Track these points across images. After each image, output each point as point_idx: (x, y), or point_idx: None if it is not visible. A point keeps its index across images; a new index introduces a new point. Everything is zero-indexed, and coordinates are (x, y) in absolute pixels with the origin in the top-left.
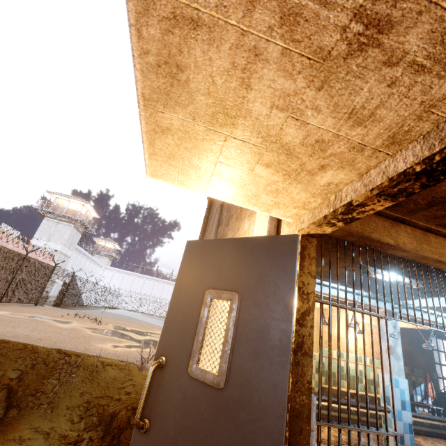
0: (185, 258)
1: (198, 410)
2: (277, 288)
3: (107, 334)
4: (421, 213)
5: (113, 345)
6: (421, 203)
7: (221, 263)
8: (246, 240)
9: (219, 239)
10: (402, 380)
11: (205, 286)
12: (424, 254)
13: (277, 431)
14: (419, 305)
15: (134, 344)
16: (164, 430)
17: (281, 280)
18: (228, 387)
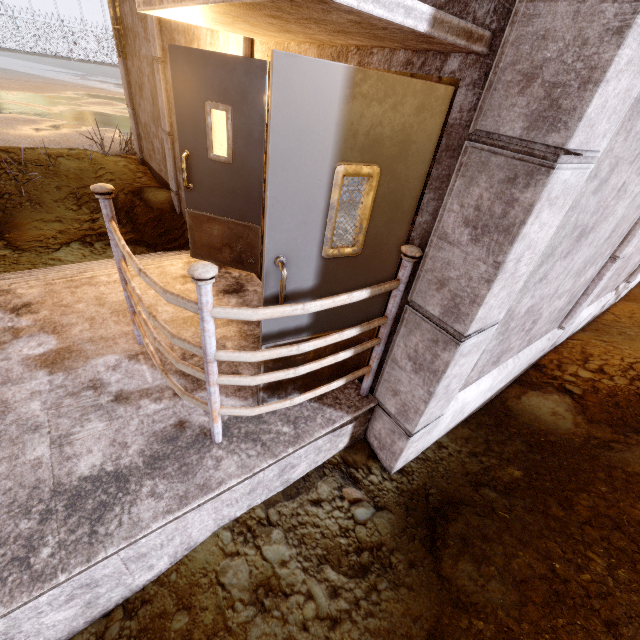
0: (174, 66)
1: (220, 175)
2: (255, 105)
3: None
4: None
5: (31, 129)
6: None
7: (211, 78)
8: (229, 58)
9: (203, 50)
10: None
11: (203, 98)
12: None
13: (260, 176)
14: None
15: (58, 123)
16: (203, 187)
17: (258, 99)
18: (235, 163)
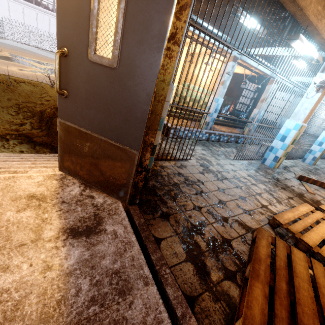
0: None
1: (100, 82)
2: None
3: (7, 60)
4: None
5: (18, 69)
6: None
7: None
8: None
9: None
10: (221, 99)
11: None
12: None
13: (150, 88)
14: (255, 53)
15: (38, 70)
16: (78, 95)
17: None
18: (119, 67)
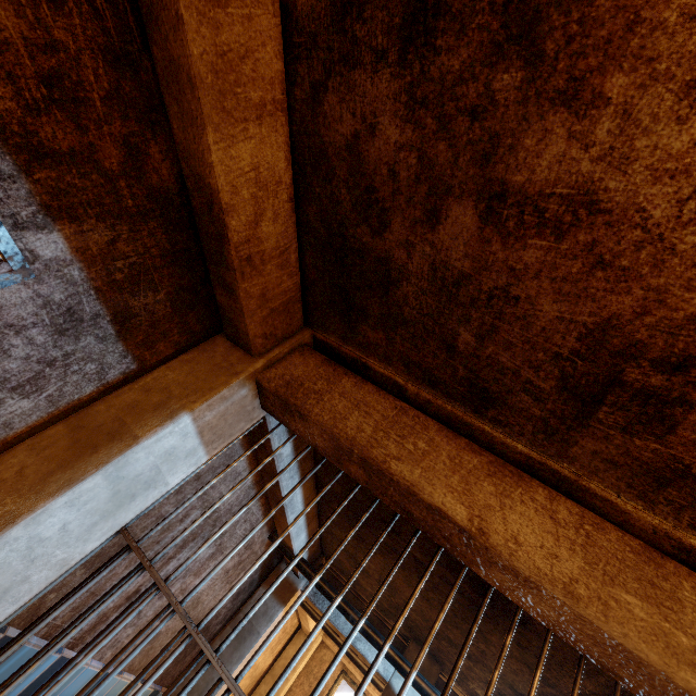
0: None
1: None
2: None
3: None
4: (586, 445)
5: None
6: (547, 390)
7: None
8: None
9: None
10: None
11: None
12: (614, 632)
13: None
14: None
15: None
16: None
17: None
18: None
